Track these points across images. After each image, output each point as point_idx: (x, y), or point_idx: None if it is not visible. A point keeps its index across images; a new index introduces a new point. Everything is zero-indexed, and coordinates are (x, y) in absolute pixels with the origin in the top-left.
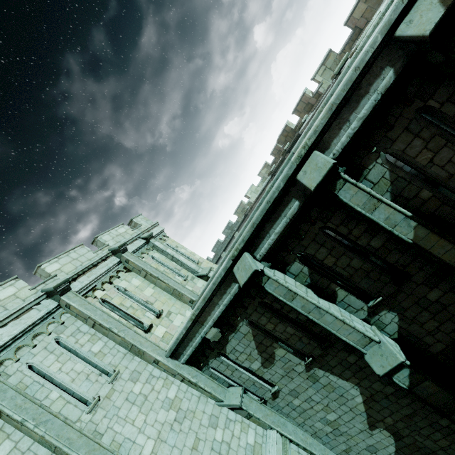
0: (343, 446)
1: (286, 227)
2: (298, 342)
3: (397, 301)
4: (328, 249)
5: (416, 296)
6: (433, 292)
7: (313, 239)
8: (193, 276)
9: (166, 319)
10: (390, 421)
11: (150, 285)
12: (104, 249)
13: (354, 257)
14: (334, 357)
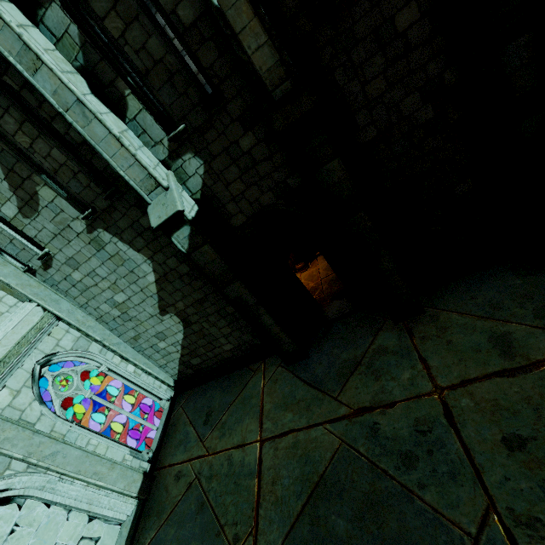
0: (132, 332)
1: None
2: (73, 181)
3: (206, 142)
4: None
5: (228, 138)
6: (247, 138)
7: None
8: None
9: None
10: (182, 306)
11: None
12: None
13: (152, 31)
14: (124, 215)
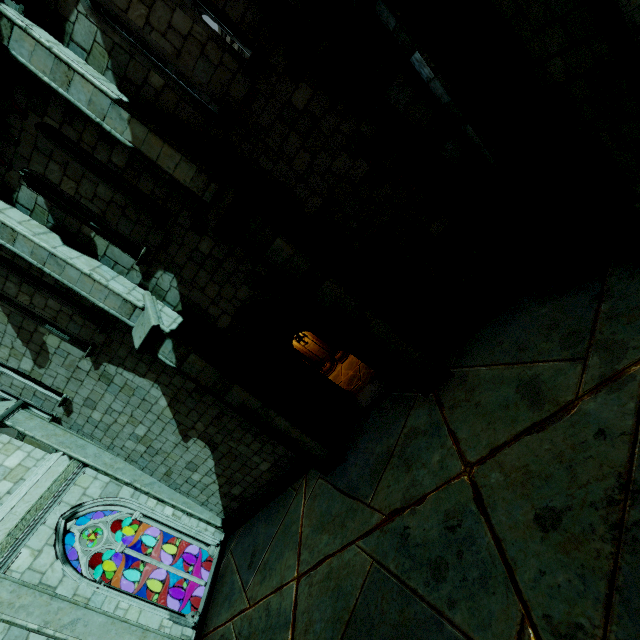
0: (162, 468)
1: None
2: (71, 323)
3: (170, 256)
4: (60, 165)
5: (188, 247)
6: (204, 242)
7: (35, 145)
8: None
9: None
10: (202, 427)
11: None
12: None
13: (98, 181)
14: (122, 344)
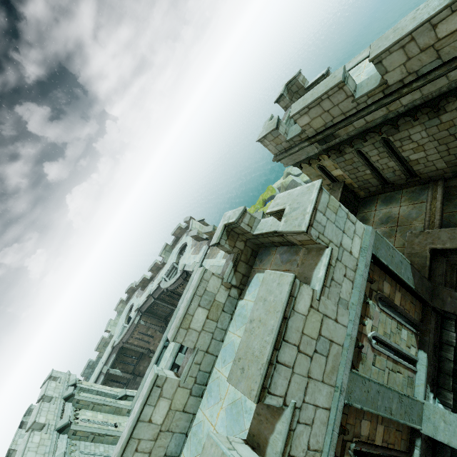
0: None
1: None
2: None
3: None
4: None
5: None
6: None
7: None
8: (115, 400)
9: (121, 427)
10: None
11: (98, 413)
12: (57, 400)
13: None
14: None
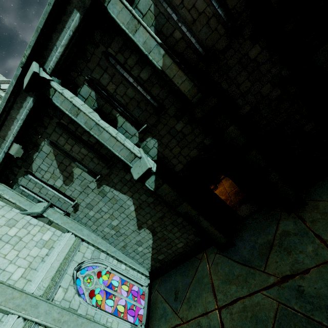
0: (122, 243)
1: (72, 43)
2: (91, 162)
3: (158, 130)
4: (109, 75)
5: (169, 126)
6: (179, 124)
7: (98, 63)
8: None
9: None
10: (150, 222)
11: None
12: None
13: (129, 86)
14: (117, 175)
